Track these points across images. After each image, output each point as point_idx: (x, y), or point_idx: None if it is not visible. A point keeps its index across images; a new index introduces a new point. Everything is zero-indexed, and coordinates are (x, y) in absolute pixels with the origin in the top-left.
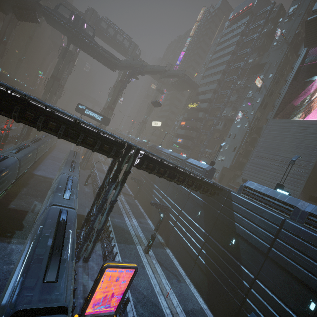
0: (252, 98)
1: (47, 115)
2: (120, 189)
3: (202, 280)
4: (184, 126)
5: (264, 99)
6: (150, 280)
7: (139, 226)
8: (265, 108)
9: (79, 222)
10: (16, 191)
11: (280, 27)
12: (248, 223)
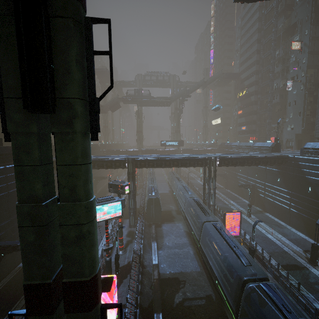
0: (296, 61)
1: (173, 160)
2: (215, 181)
3: (299, 223)
4: (242, 114)
5: (311, 56)
6: (257, 228)
7: (238, 204)
8: (316, 62)
9: None
10: None
11: None
12: (314, 172)
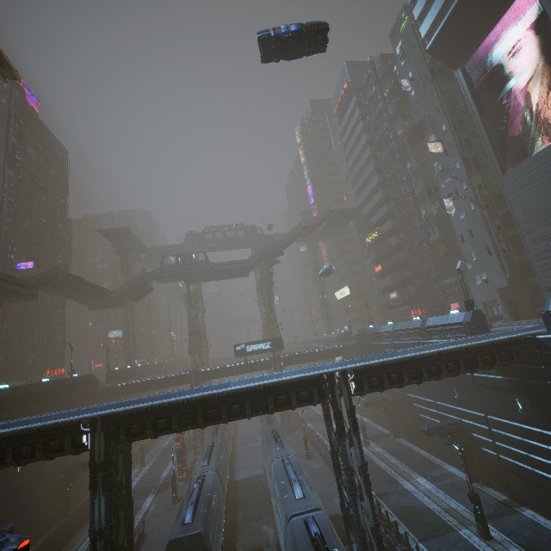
0: (445, 169)
1: (227, 401)
2: (359, 442)
3: None
4: (383, 271)
5: (465, 158)
6: None
7: (438, 487)
8: (478, 165)
9: (339, 530)
10: (232, 522)
11: (403, 75)
12: None
